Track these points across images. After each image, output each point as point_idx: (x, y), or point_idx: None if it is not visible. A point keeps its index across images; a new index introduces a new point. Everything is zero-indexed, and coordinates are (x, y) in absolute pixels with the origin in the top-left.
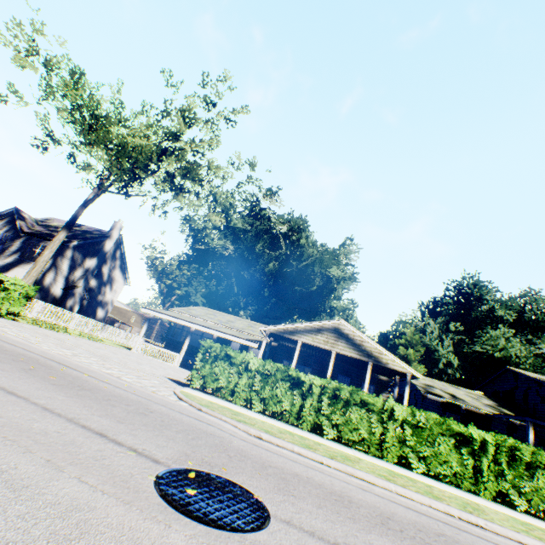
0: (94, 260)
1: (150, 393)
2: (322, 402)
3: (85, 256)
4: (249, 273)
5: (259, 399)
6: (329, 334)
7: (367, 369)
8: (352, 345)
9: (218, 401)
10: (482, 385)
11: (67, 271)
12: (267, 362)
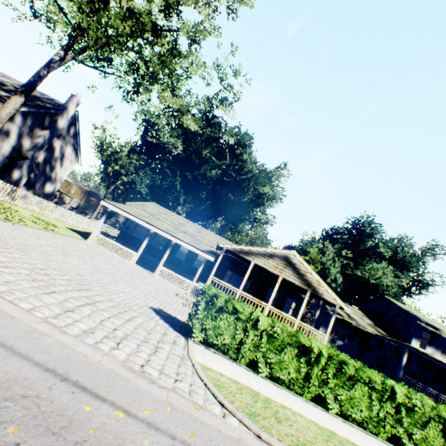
0: (46, 133)
1: (200, 419)
2: (328, 374)
3: (36, 127)
4: (192, 175)
5: (264, 362)
6: (279, 260)
7: (305, 296)
8: (297, 274)
9: (232, 371)
10: (359, 303)
11: (14, 139)
12: (277, 323)
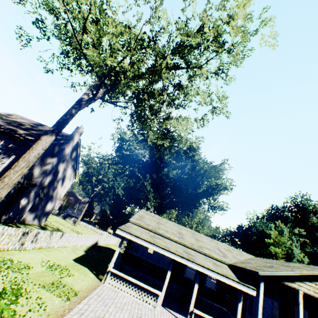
0: (54, 160)
1: None
2: None
3: (46, 156)
4: (156, 175)
5: None
6: None
7: None
8: None
9: None
10: None
11: None
12: None
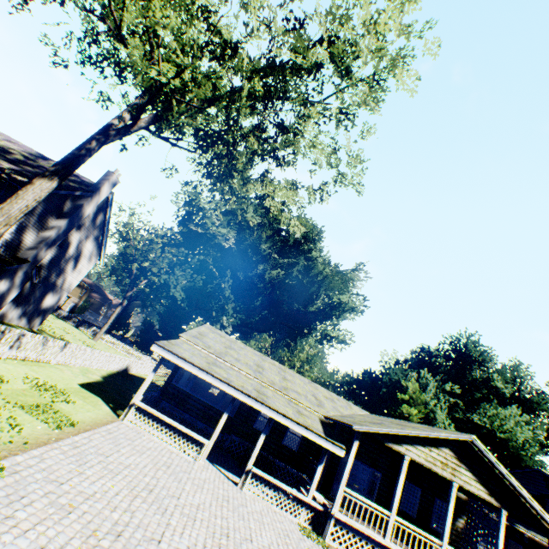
0: (63, 222)
1: None
2: None
3: (48, 214)
4: (244, 274)
5: None
6: (448, 452)
7: (499, 520)
8: (479, 476)
9: None
10: None
11: (11, 232)
12: None
